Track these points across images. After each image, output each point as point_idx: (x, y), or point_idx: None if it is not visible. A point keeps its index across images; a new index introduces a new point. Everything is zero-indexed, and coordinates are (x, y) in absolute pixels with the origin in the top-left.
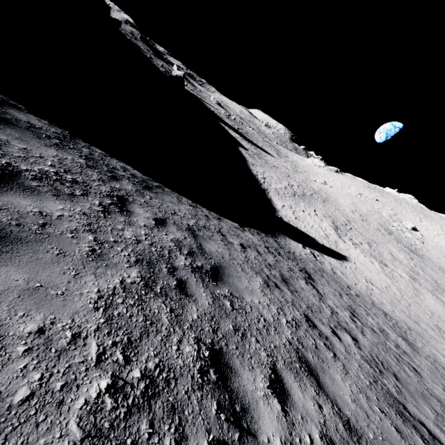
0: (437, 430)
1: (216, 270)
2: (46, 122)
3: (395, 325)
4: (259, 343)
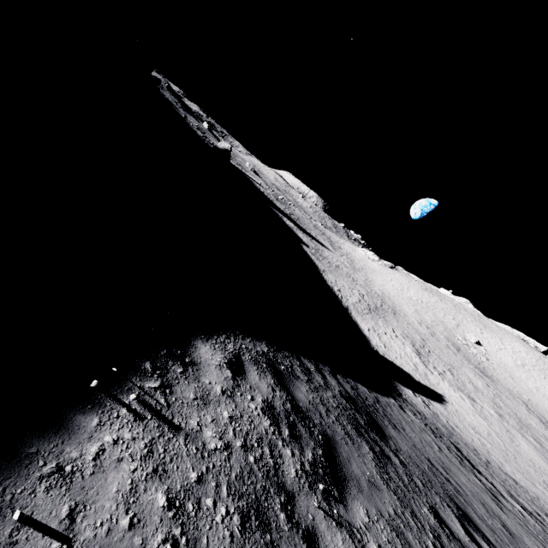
0: None
1: (499, 519)
2: (339, 376)
3: (531, 498)
4: None
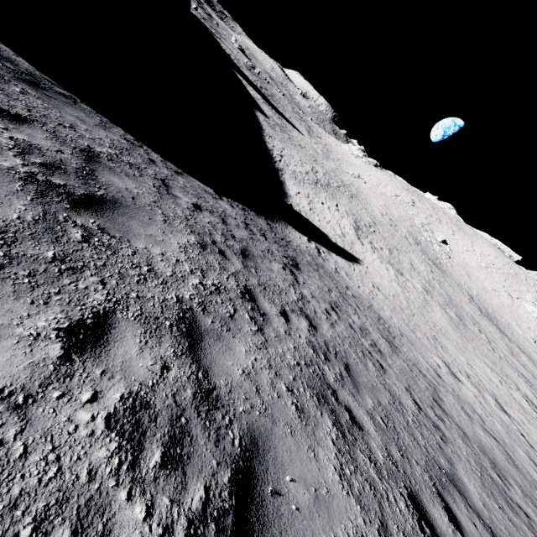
0: (366, 417)
1: (97, 201)
2: None
3: (385, 329)
4: (102, 285)
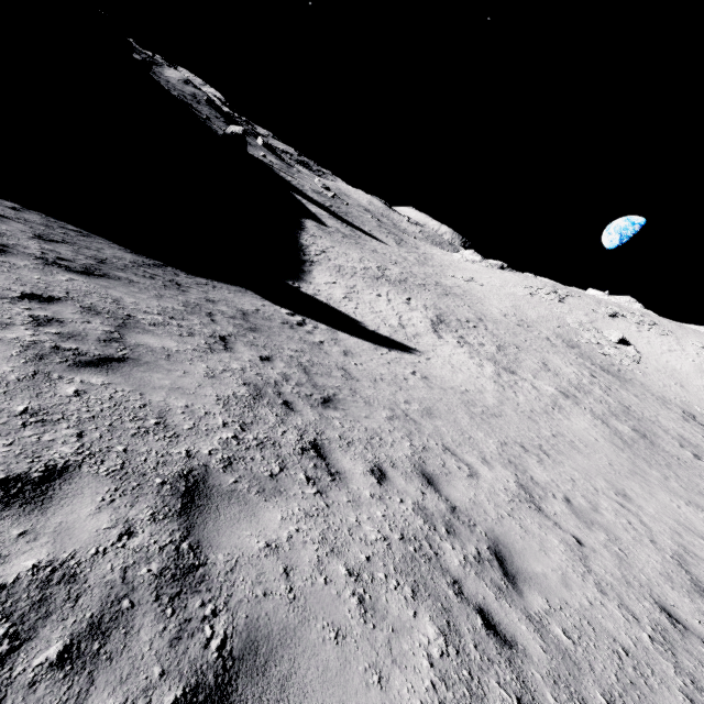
0: None
1: None
2: None
3: (321, 395)
4: None
